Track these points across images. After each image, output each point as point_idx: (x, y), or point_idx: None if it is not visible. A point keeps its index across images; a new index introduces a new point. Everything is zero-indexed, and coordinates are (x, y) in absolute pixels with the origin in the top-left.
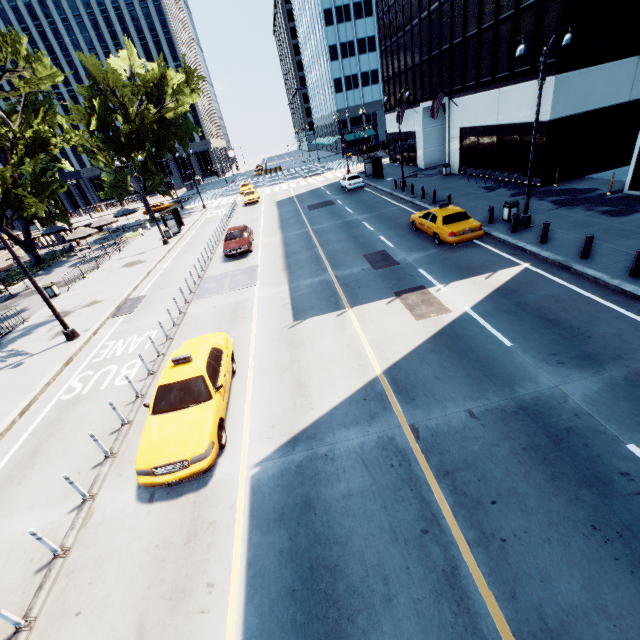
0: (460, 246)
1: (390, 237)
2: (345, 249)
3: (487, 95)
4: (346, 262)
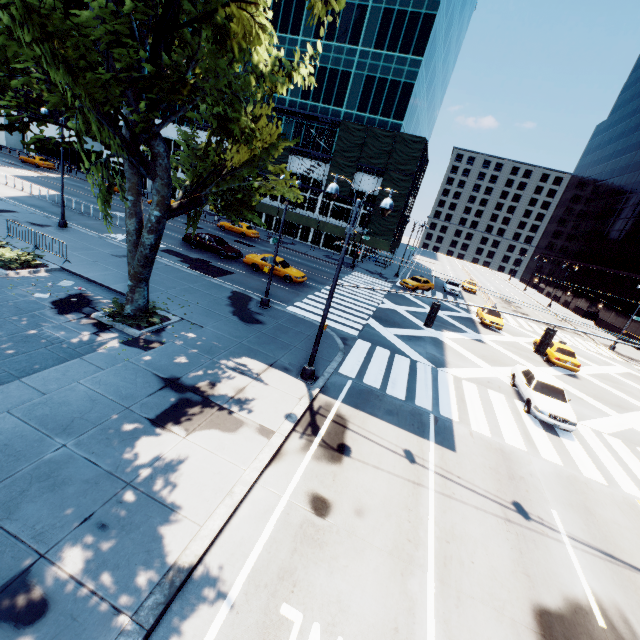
0: (47, 170)
1: (11, 161)
2: None
3: (50, 126)
4: None
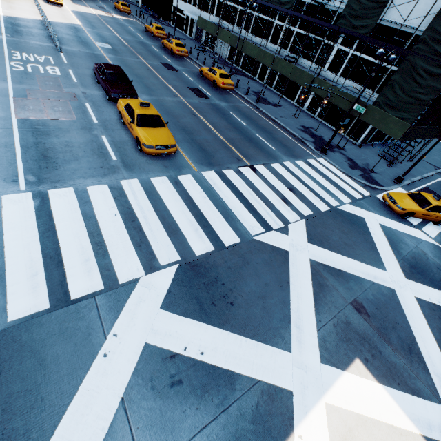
0: (125, 15)
1: (106, 6)
2: (90, 2)
3: None
4: (90, 4)
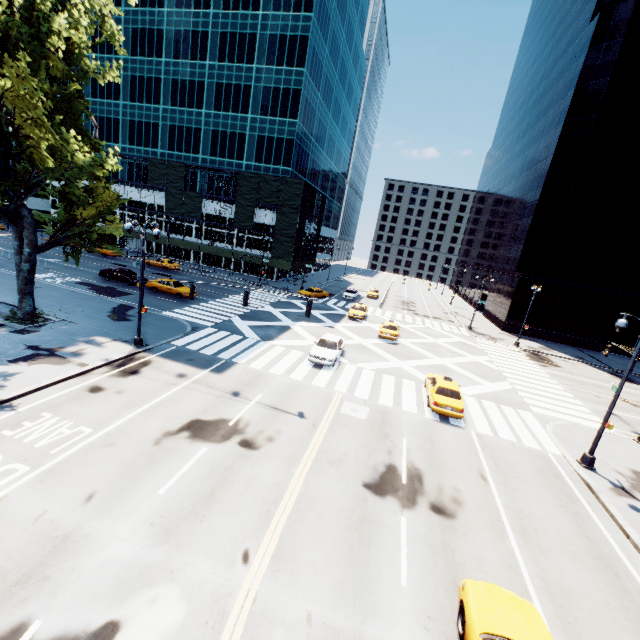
0: None
1: None
2: None
3: None
4: None
